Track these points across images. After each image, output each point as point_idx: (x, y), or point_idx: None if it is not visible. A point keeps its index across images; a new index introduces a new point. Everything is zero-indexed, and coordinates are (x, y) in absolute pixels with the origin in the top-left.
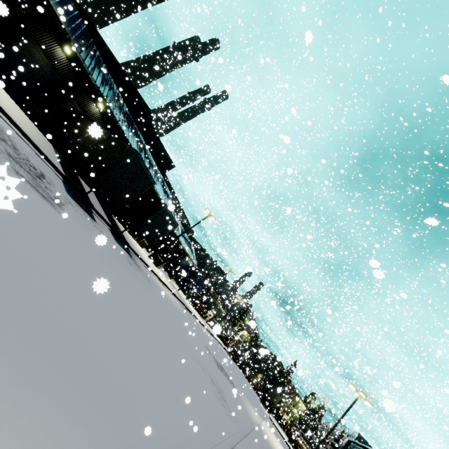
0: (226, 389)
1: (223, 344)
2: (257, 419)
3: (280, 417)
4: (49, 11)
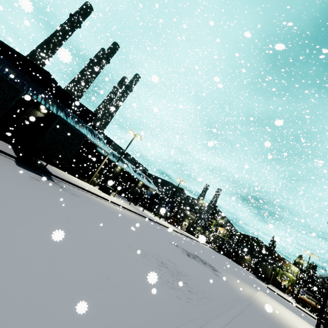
0: (194, 272)
1: (206, 244)
2: (250, 292)
3: (280, 284)
4: None
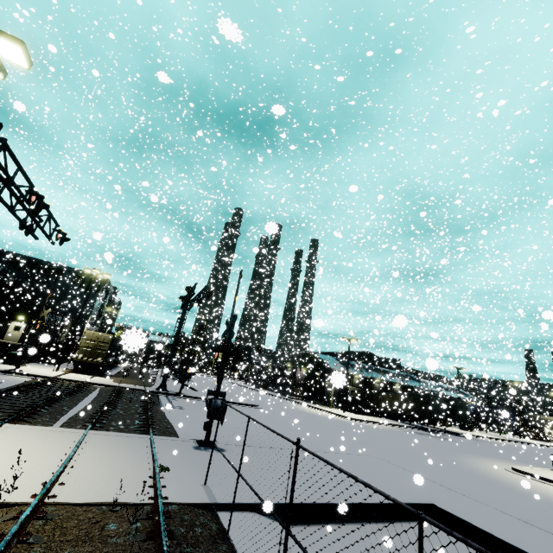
0: None
1: None
2: None
3: None
4: (322, 367)
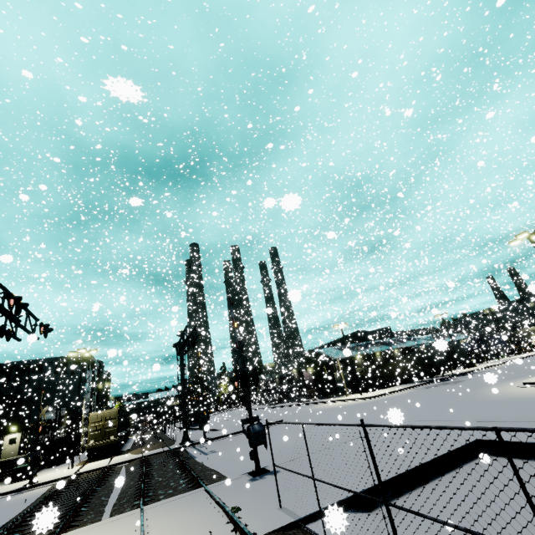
0: None
1: None
2: None
3: None
4: (325, 361)
